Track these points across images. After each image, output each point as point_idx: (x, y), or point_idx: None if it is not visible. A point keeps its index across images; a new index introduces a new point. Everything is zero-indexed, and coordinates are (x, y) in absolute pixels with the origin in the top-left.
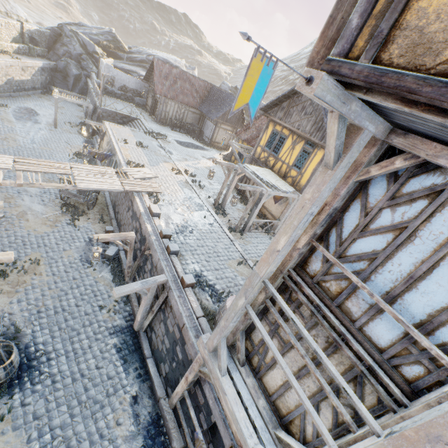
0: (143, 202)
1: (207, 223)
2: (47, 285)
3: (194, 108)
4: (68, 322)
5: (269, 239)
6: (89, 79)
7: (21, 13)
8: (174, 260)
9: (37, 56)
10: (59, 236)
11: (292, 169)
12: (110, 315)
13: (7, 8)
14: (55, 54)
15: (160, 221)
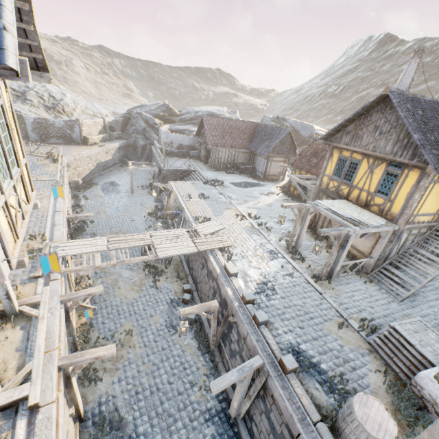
0: (217, 261)
1: (286, 274)
2: (141, 358)
3: (244, 148)
4: (164, 405)
5: (364, 283)
6: (153, 146)
7: (103, 111)
8: (265, 332)
9: (115, 139)
10: (145, 300)
11: (376, 195)
12: (202, 393)
13: (94, 111)
14: (127, 134)
15: (238, 280)
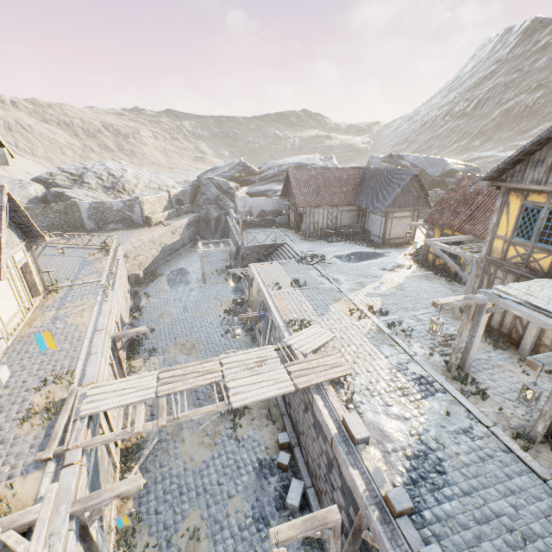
0: (328, 406)
1: (459, 430)
2: None
3: (348, 205)
4: None
5: None
6: (228, 216)
7: (169, 183)
8: None
9: (183, 214)
10: (221, 464)
11: None
12: None
13: (159, 184)
14: (197, 206)
15: (371, 451)
